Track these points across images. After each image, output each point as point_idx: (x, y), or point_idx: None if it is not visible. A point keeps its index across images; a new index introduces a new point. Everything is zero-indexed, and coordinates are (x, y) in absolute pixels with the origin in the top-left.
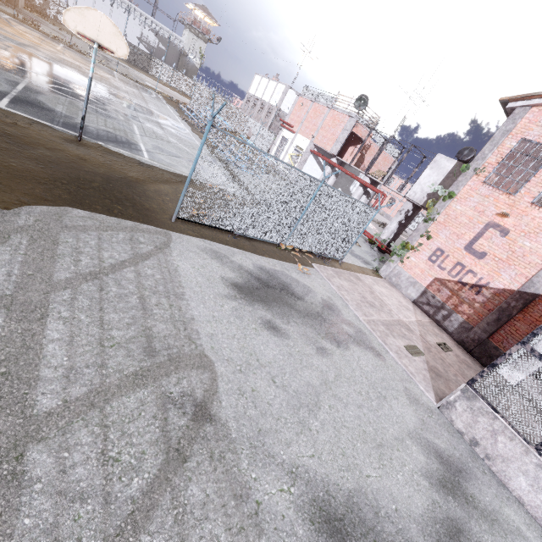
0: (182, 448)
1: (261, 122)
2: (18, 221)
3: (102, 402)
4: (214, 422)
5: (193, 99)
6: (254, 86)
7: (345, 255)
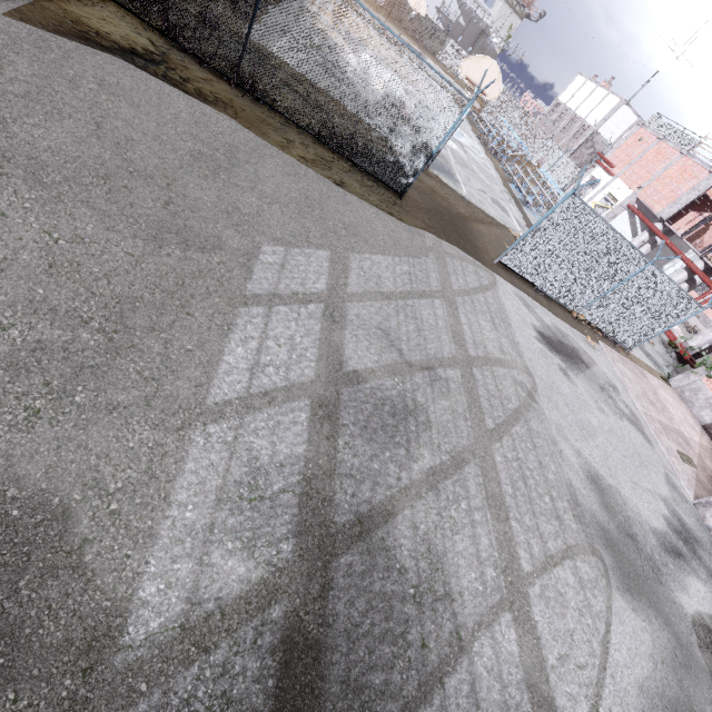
0: (525, 405)
1: (561, 144)
2: (427, 242)
3: (490, 364)
4: (537, 404)
5: (488, 105)
6: (569, 91)
7: (636, 345)
